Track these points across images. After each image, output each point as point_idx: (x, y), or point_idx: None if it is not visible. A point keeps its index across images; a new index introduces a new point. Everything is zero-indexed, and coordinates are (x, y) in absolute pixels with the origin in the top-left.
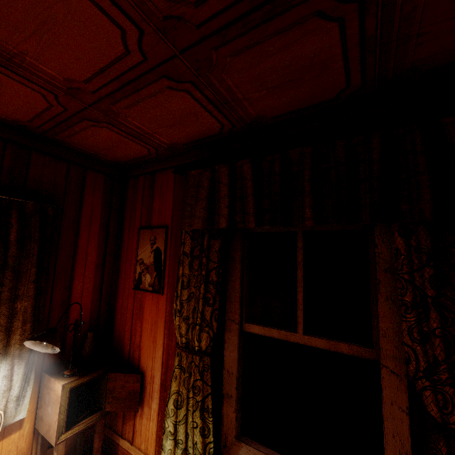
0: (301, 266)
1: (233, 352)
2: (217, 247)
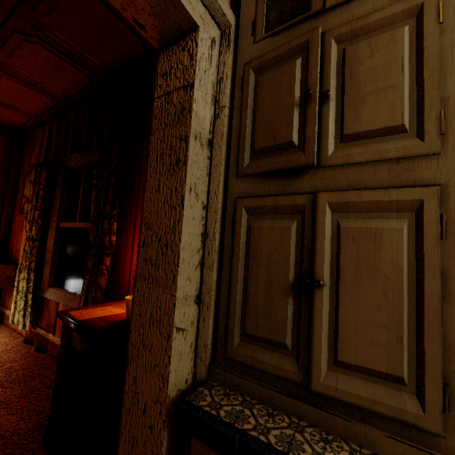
0: (82, 184)
1: (52, 239)
2: (45, 175)
